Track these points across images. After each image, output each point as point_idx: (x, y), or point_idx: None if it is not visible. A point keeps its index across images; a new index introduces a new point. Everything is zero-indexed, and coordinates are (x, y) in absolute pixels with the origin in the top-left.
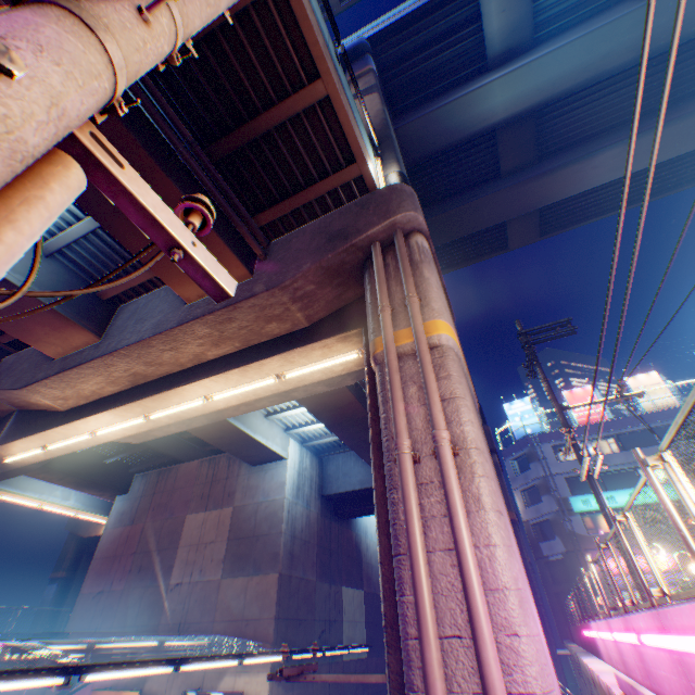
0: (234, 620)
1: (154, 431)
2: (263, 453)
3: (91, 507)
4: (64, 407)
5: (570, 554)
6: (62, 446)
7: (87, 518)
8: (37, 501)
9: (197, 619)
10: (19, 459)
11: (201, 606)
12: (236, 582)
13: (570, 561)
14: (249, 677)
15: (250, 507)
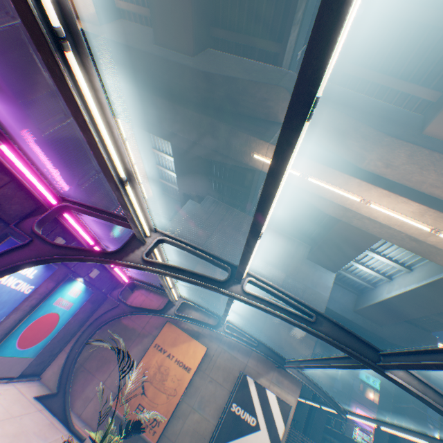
0: (273, 348)
1: (357, 220)
2: (332, 262)
3: (153, 186)
4: (364, 166)
5: (343, 393)
6: (310, 183)
7: (139, 188)
8: (137, 160)
9: (244, 327)
10: (256, 160)
11: (249, 321)
12: (279, 325)
13: (340, 397)
14: (280, 391)
15: (299, 284)
